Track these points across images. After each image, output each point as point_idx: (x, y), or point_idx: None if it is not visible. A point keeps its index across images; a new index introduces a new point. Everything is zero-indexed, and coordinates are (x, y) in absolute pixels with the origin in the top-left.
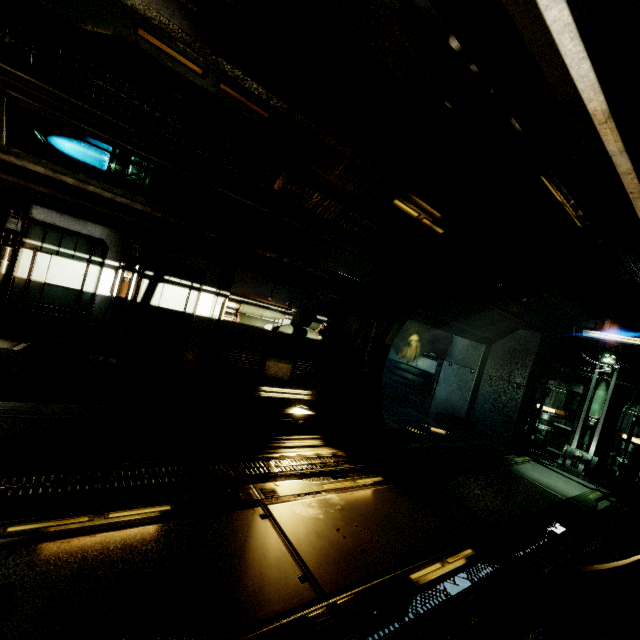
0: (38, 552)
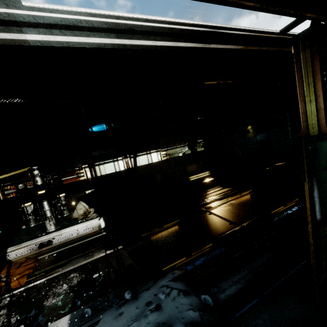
0: (152, 238)
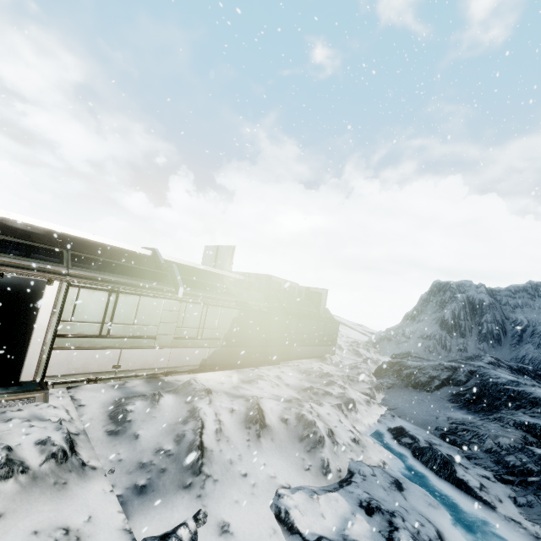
0: None
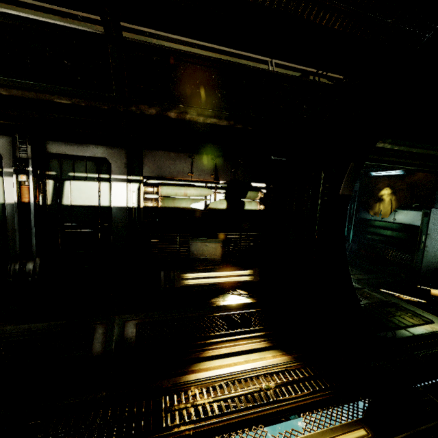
0: None
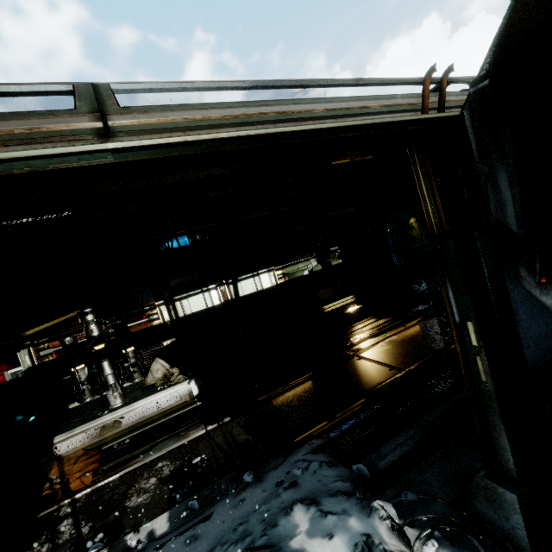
0: (274, 401)
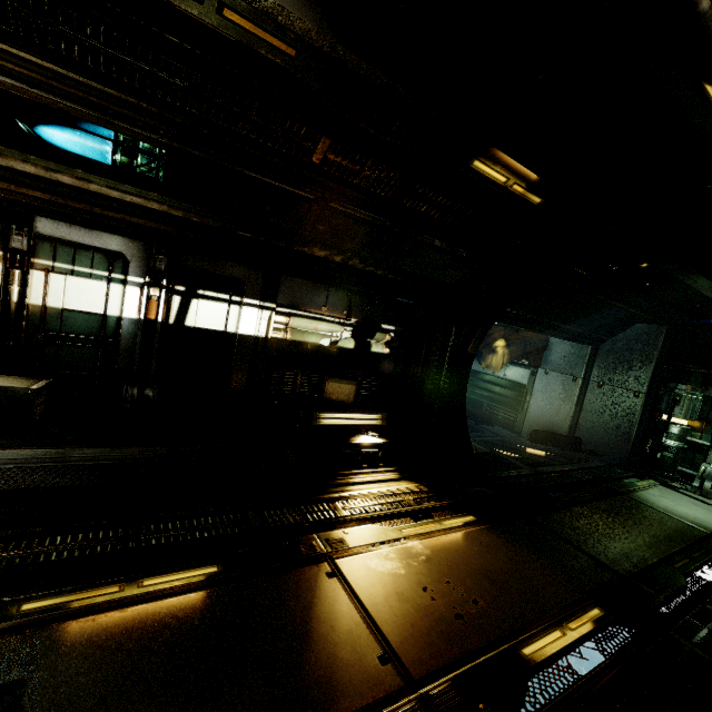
0: (57, 635)
